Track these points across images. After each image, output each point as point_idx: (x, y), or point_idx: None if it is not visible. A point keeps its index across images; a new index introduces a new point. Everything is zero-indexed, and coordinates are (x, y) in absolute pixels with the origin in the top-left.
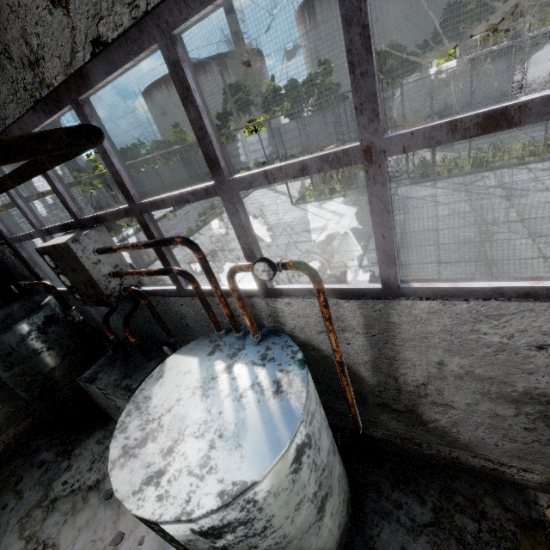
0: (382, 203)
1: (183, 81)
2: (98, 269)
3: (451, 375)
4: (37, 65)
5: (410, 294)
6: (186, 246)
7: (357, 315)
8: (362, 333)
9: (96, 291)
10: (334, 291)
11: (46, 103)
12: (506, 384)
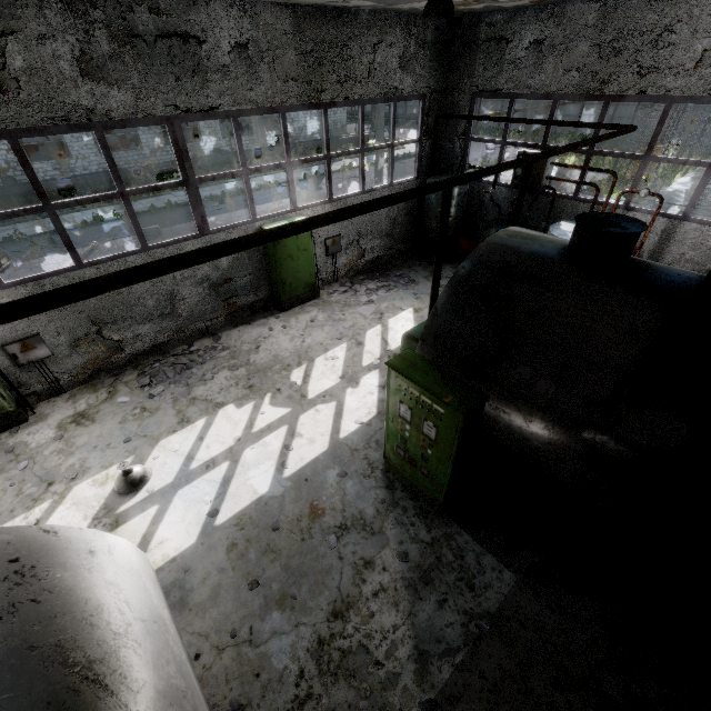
0: (704, 183)
1: (664, 118)
2: (546, 172)
3: (684, 260)
4: (605, 84)
5: (690, 221)
6: (613, 175)
7: (663, 226)
8: (658, 235)
9: (536, 182)
10: (660, 214)
11: (591, 96)
12: (703, 266)
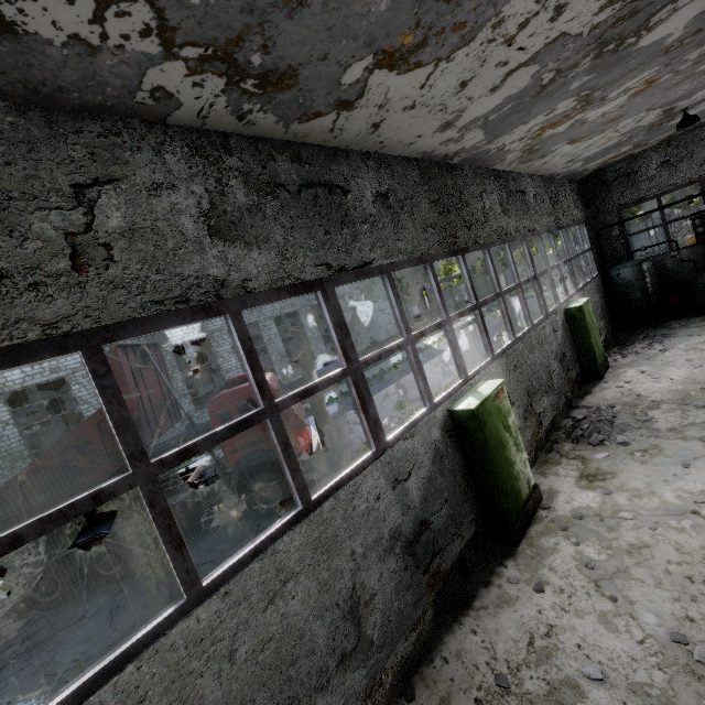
0: None
1: None
2: None
3: None
4: None
5: None
6: None
7: None
8: None
9: None
10: None
11: None
12: None
